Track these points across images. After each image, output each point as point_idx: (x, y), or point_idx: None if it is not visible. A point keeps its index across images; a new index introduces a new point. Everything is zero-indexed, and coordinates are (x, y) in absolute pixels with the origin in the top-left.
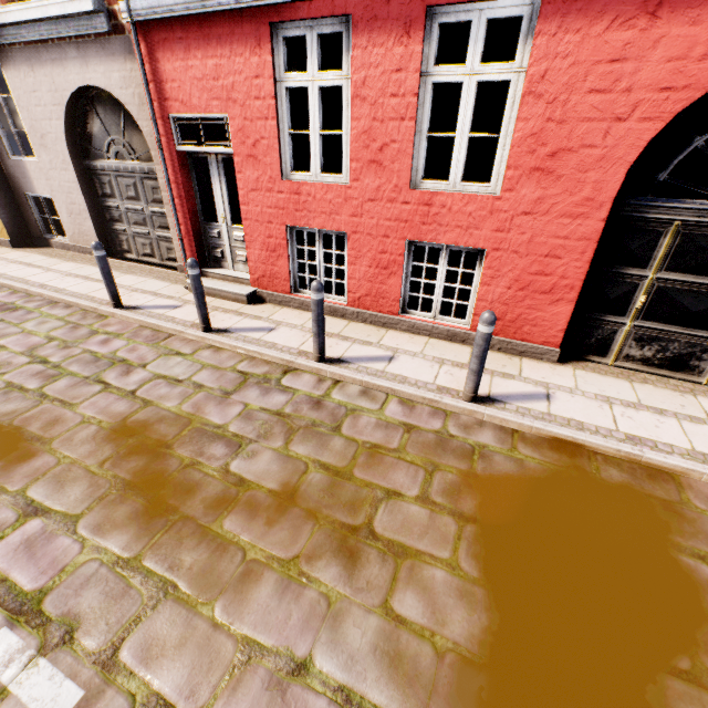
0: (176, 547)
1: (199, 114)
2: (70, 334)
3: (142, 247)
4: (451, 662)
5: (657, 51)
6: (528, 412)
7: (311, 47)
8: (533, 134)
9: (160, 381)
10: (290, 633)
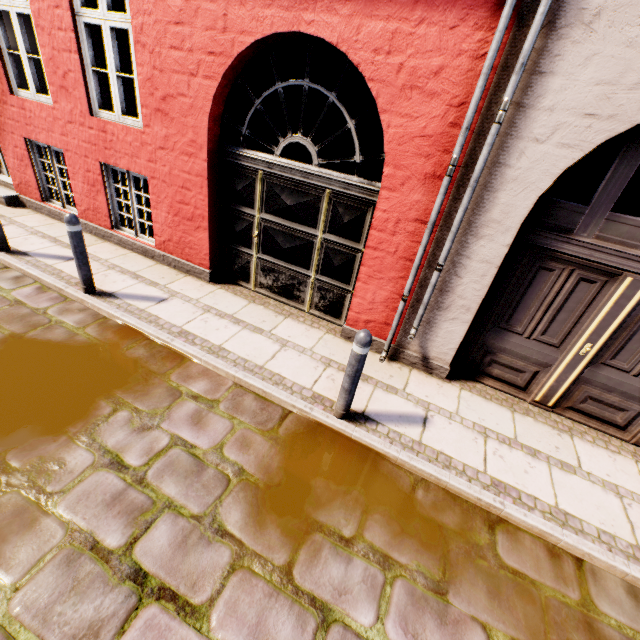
0: None
1: None
2: None
3: None
4: None
5: (199, 20)
6: (127, 306)
7: None
8: (149, 79)
9: None
10: None
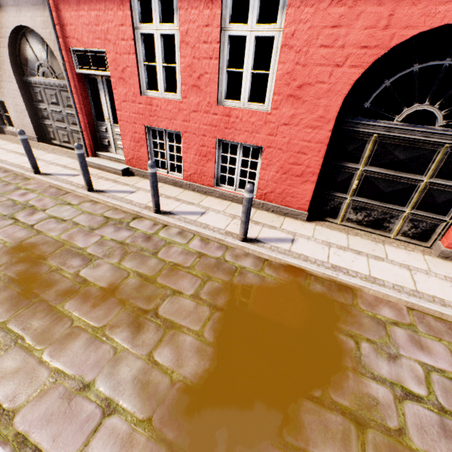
0: (31, 317)
1: (88, 48)
2: (2, 188)
3: (62, 136)
4: (179, 387)
5: (359, 22)
6: (277, 249)
7: (154, 6)
8: (288, 72)
9: (52, 219)
10: (86, 368)
